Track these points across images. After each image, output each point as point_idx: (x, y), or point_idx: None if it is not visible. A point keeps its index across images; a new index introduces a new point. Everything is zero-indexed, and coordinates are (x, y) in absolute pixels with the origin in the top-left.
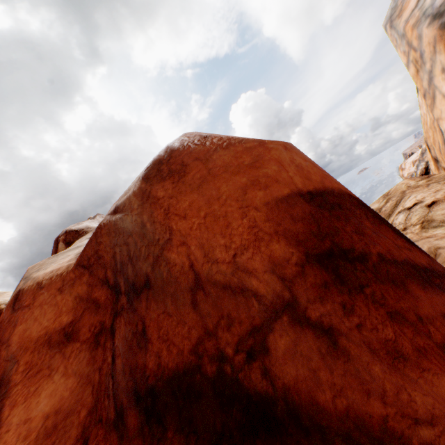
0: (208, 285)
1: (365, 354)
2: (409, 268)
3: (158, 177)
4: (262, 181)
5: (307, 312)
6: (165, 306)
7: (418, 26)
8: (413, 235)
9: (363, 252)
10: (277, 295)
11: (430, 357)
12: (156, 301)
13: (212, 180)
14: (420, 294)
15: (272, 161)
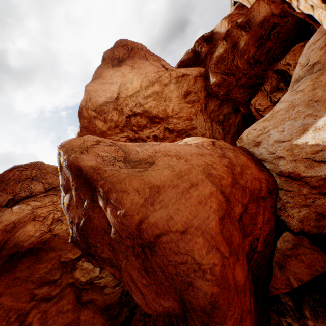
0: None
1: None
2: None
3: None
4: None
5: None
6: None
7: None
8: None
9: None
10: None
11: None
12: None
13: None
14: None
15: None
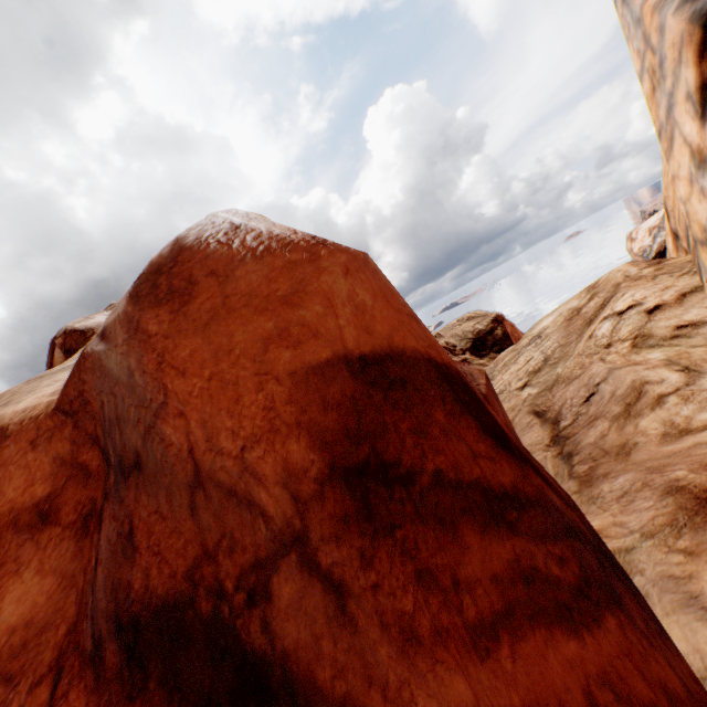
0: (211, 484)
1: (374, 629)
2: (476, 495)
3: (151, 298)
4: (294, 331)
5: (318, 555)
6: (158, 503)
7: (662, 10)
8: (617, 357)
9: (413, 468)
10: (287, 520)
11: (449, 644)
12: (147, 492)
13: (226, 318)
14: (472, 542)
15: (318, 296)
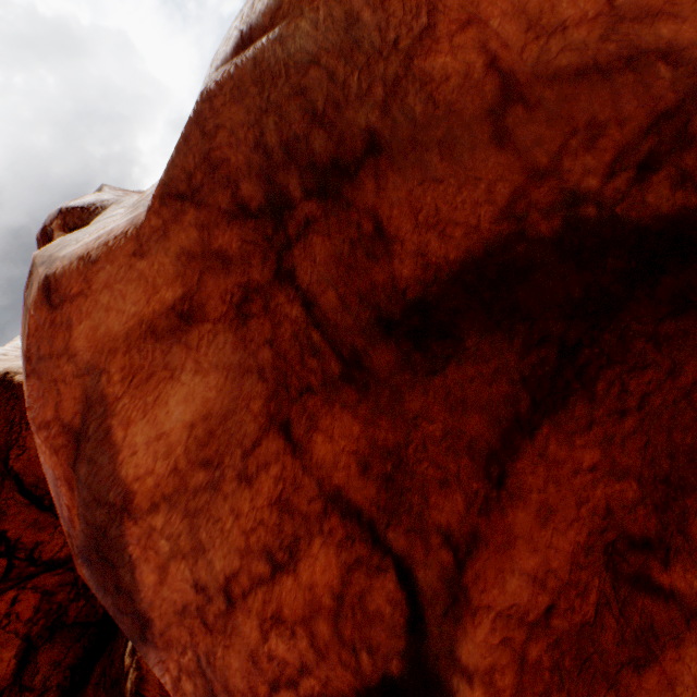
0: (537, 87)
1: None
2: None
3: None
4: None
5: None
6: (423, 172)
7: None
8: None
9: None
10: None
11: None
12: (399, 171)
13: None
14: None
15: None
